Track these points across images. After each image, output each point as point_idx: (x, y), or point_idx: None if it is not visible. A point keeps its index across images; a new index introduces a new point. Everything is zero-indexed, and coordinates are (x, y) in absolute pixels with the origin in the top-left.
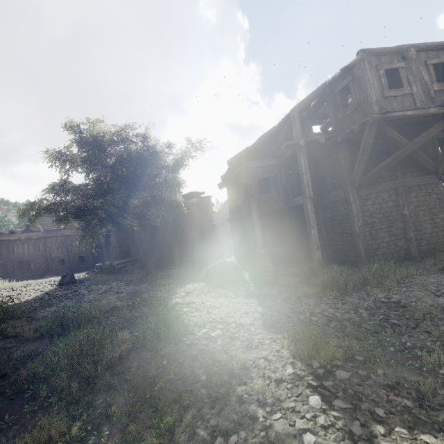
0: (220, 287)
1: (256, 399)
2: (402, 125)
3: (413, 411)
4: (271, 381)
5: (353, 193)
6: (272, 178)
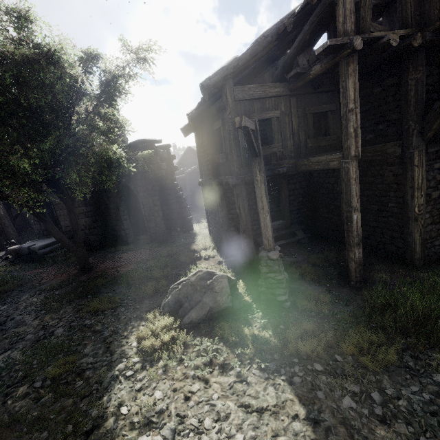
0: (205, 326)
1: None
2: None
3: None
4: None
5: (421, 150)
6: (276, 119)
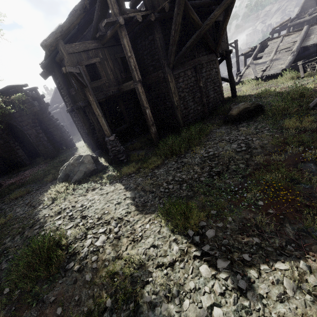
0: (84, 180)
1: (163, 296)
2: (198, 6)
3: (261, 244)
4: (166, 266)
5: (170, 74)
6: (99, 63)
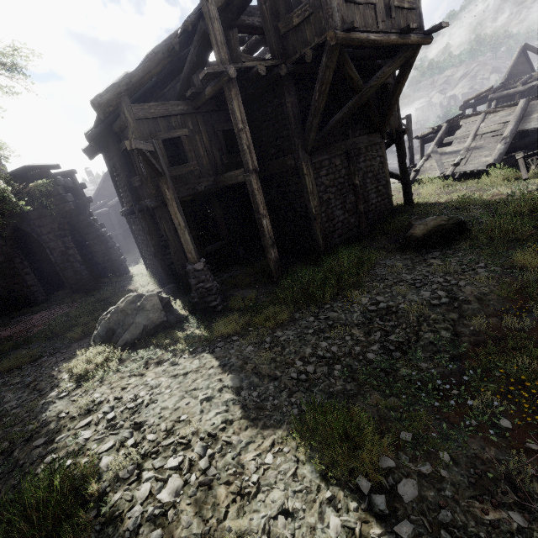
0: (142, 343)
1: None
2: (358, 57)
3: (532, 533)
4: None
5: (306, 161)
6: (186, 138)
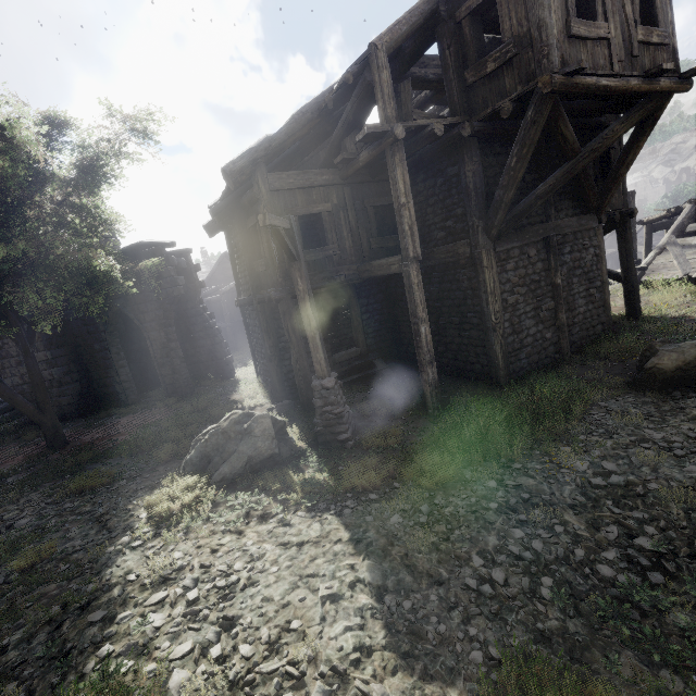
0: (243, 481)
1: None
2: (575, 111)
3: None
4: None
5: (488, 249)
6: (328, 214)
